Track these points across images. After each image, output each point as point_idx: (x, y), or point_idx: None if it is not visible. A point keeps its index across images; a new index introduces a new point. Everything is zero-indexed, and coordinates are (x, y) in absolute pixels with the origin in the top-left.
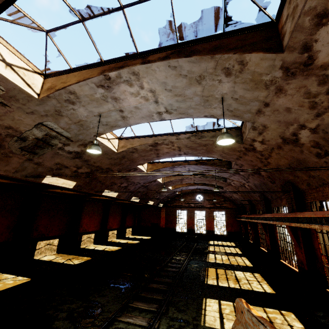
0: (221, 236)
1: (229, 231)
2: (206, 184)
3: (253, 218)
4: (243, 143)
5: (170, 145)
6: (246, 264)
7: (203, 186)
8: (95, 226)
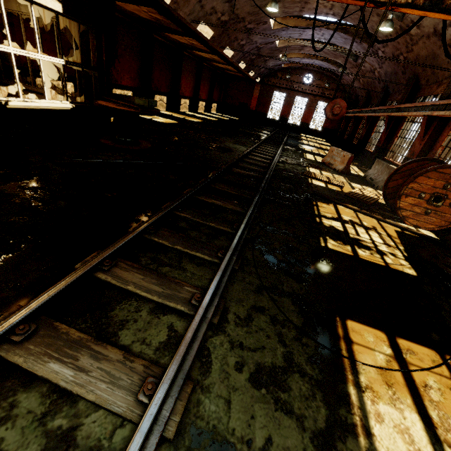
0: (314, 131)
1: (325, 127)
2: (328, 60)
3: (361, 112)
4: (402, 20)
5: (325, 1)
6: None
7: (323, 62)
8: (190, 92)
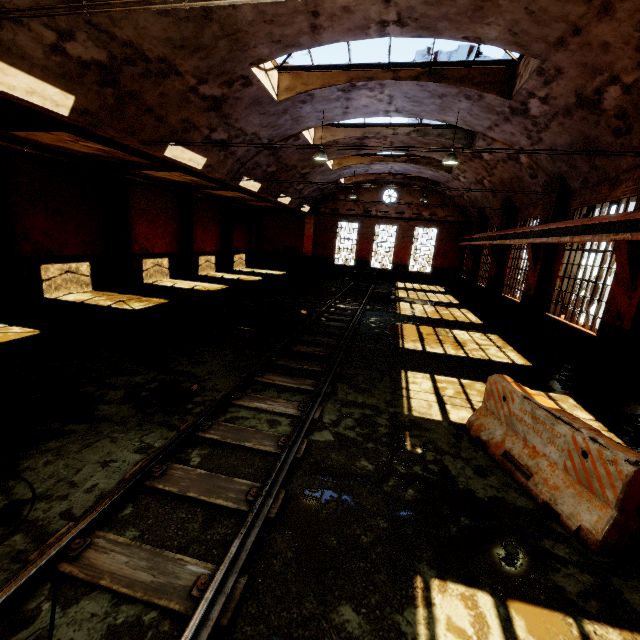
0: (420, 275)
1: (437, 266)
2: (416, 159)
3: (507, 237)
4: None
5: None
6: (471, 321)
7: (407, 165)
8: (168, 245)
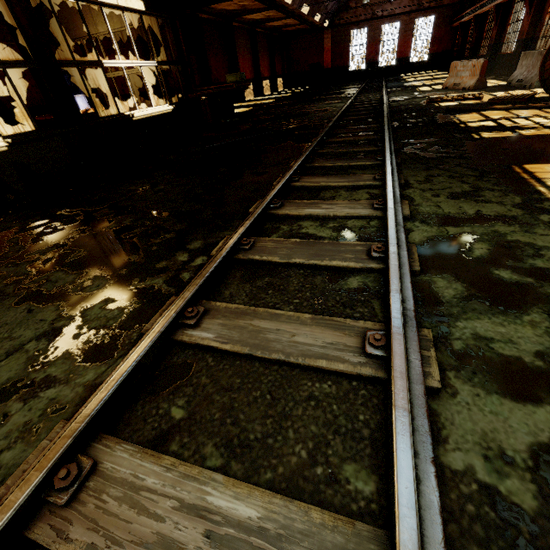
0: (418, 64)
1: (433, 52)
2: None
3: (484, 6)
4: None
5: None
6: None
7: None
8: (250, 73)
